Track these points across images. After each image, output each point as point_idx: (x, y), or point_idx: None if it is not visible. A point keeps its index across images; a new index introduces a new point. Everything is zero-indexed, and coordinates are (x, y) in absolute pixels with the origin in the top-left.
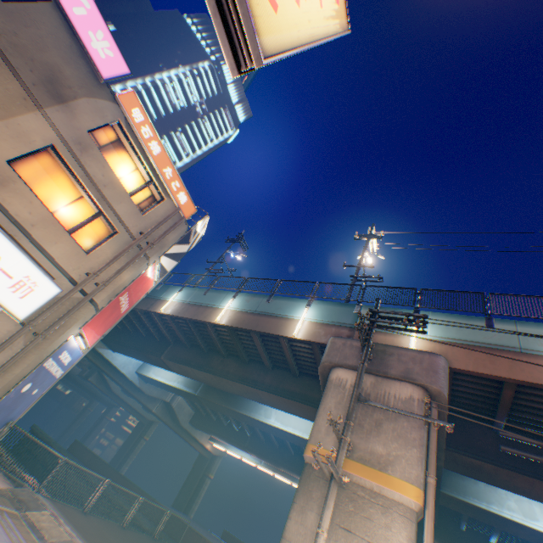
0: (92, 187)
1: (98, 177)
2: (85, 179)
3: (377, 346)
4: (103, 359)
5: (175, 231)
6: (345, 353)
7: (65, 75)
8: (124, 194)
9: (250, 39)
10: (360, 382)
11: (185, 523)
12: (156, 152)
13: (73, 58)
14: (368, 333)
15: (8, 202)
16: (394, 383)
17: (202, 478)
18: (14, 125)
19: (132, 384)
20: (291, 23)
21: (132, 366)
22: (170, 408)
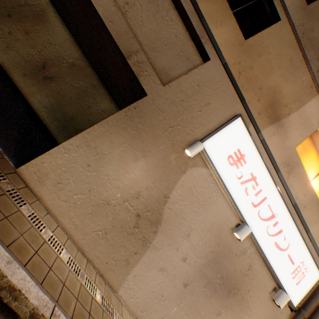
0: None
1: None
2: None
3: None
4: None
5: None
6: None
7: None
8: None
9: None
10: None
11: None
12: None
13: None
14: None
15: (291, 185)
16: None
17: None
18: (301, 112)
19: None
20: None
21: None
22: None
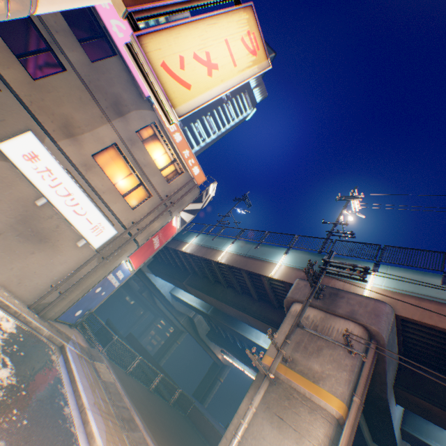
0: (137, 167)
1: (141, 161)
2: (133, 162)
3: (331, 289)
4: (149, 280)
5: (190, 194)
6: (305, 292)
7: (124, 99)
8: (156, 170)
9: (170, 111)
10: (301, 313)
11: (192, 401)
12: (178, 140)
13: (128, 87)
14: (317, 277)
15: (92, 179)
16: (340, 320)
17: (214, 380)
18: (96, 133)
19: (167, 301)
20: (204, 89)
21: (167, 288)
22: (192, 322)
